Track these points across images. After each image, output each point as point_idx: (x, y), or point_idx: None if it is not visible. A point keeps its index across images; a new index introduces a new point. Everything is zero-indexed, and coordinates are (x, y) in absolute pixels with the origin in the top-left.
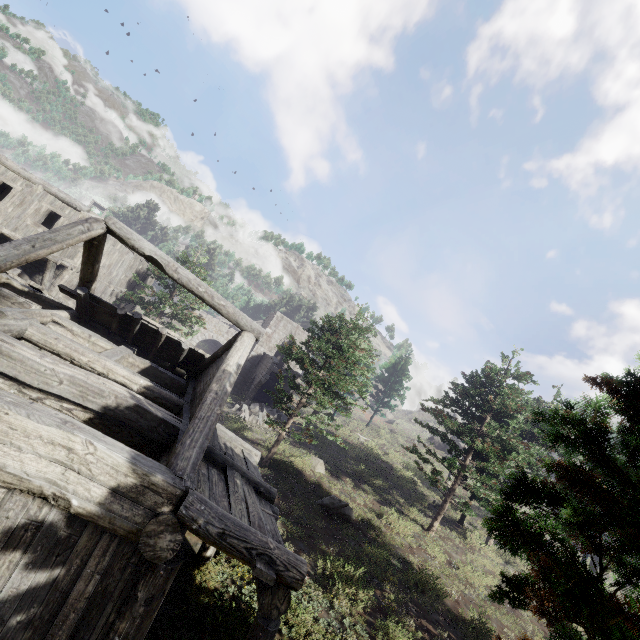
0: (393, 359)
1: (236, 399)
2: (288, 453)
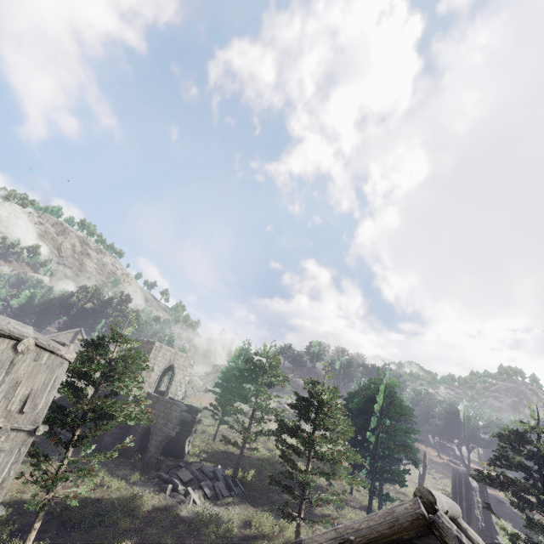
0: (240, 353)
1: (137, 467)
2: (278, 528)
